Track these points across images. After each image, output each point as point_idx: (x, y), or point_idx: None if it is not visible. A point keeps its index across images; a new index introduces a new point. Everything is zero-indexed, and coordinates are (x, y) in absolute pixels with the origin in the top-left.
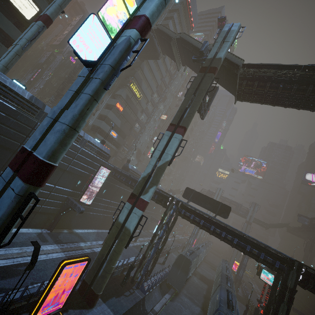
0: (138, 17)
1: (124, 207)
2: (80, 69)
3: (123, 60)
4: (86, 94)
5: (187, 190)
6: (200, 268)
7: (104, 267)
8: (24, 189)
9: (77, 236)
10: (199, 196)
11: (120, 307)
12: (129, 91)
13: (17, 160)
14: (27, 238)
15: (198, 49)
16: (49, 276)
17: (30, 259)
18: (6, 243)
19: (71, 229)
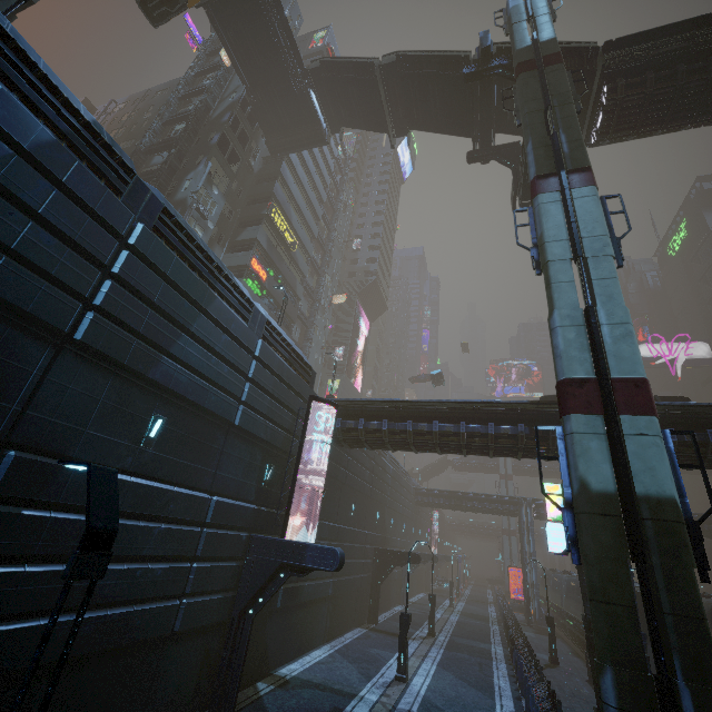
0: None
1: (579, 436)
2: None
3: None
4: None
5: None
6: None
7: None
8: None
9: (313, 688)
10: None
11: None
12: (269, 230)
13: None
14: None
15: (464, 58)
16: None
17: None
18: None
19: (271, 674)
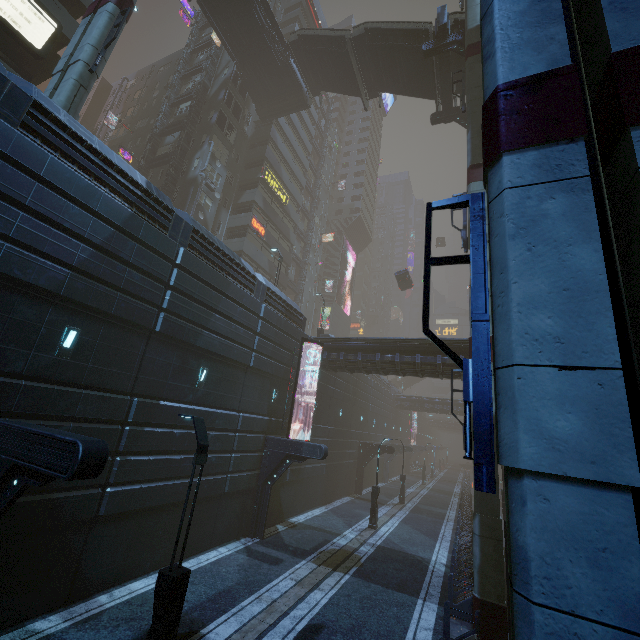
0: None
1: None
2: (152, 167)
3: None
4: None
5: None
6: None
7: None
8: None
9: (312, 529)
10: None
11: None
12: (264, 190)
13: (540, 111)
14: (240, 570)
15: (424, 32)
16: (390, 636)
17: (305, 614)
18: (213, 599)
19: (285, 521)
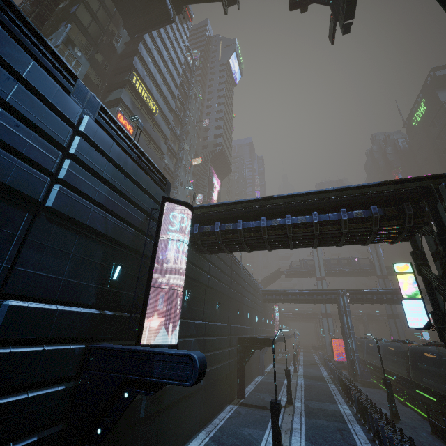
0: None
1: None
2: None
3: None
4: None
5: None
6: None
7: None
8: None
9: None
10: None
11: None
12: (132, 95)
13: None
14: None
15: None
16: None
17: None
18: None
19: None
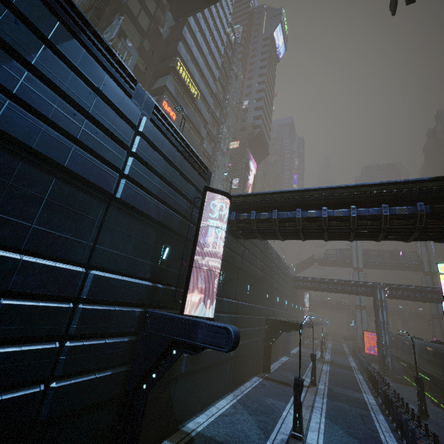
0: None
1: None
2: None
3: None
4: None
5: None
6: None
7: None
8: None
9: None
10: None
11: None
12: (176, 81)
13: None
14: None
15: None
16: None
17: None
18: None
19: (178, 430)
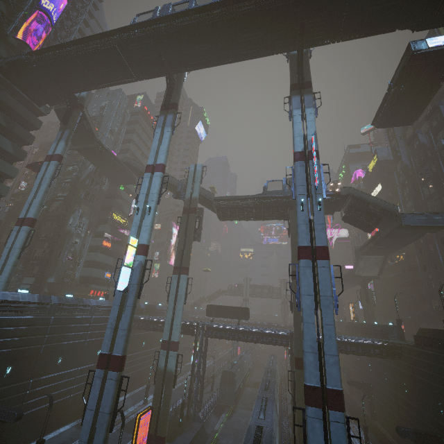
0: (141, 246)
1: (161, 355)
2: (46, 221)
3: (142, 277)
4: (129, 307)
5: (209, 307)
6: (252, 376)
7: (161, 413)
8: (118, 375)
9: None
10: (221, 309)
11: (186, 440)
12: (112, 222)
13: (102, 362)
14: (72, 434)
15: (175, 186)
16: None
17: None
18: None
19: None
